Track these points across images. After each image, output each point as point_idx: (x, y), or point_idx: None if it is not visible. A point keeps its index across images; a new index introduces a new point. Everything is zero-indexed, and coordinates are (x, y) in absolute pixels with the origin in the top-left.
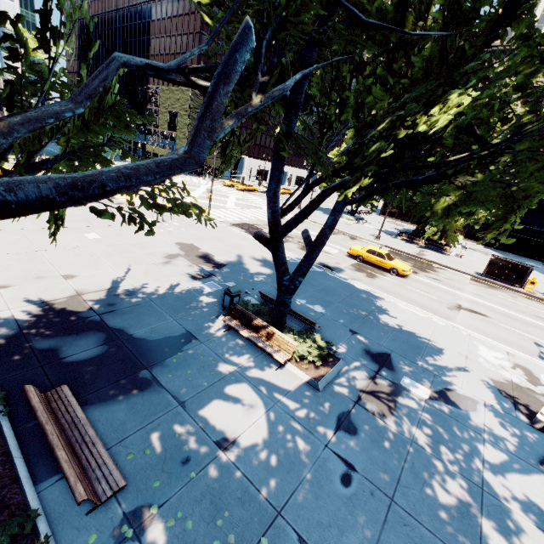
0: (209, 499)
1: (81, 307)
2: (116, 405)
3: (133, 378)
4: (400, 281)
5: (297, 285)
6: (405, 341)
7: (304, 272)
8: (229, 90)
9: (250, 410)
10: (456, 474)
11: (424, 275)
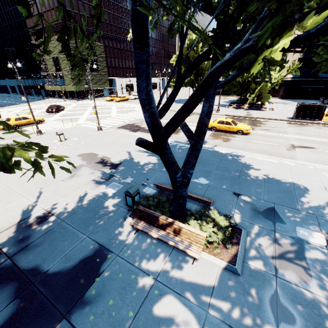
0: None
1: None
2: None
3: None
4: (247, 138)
5: (190, 177)
6: (278, 189)
7: (193, 164)
8: None
9: None
10: None
11: (259, 129)
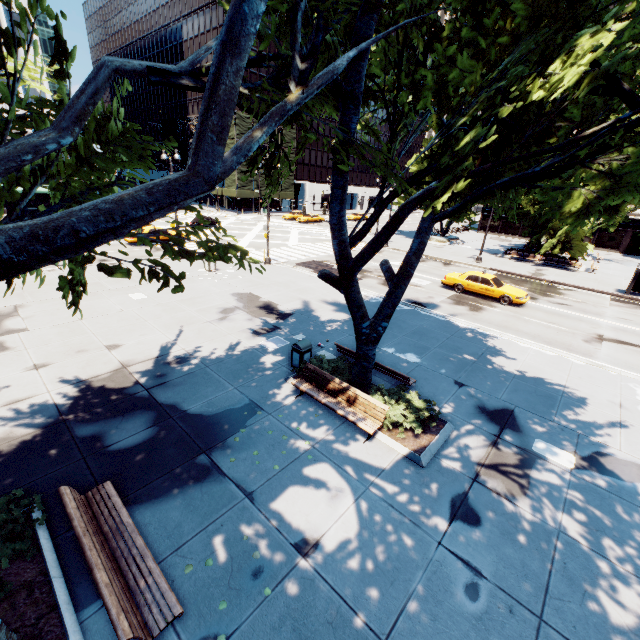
0: (290, 625)
1: (127, 382)
2: (169, 501)
3: (188, 466)
4: (515, 312)
5: (381, 332)
6: (532, 390)
7: (388, 315)
8: (242, 65)
9: (334, 498)
10: (631, 577)
11: (546, 301)
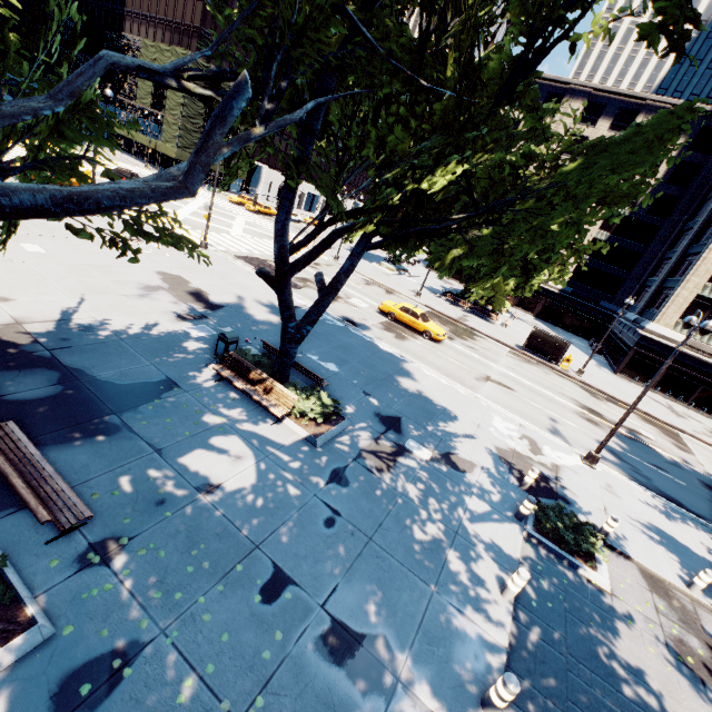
0: (185, 534)
1: (22, 338)
2: (76, 448)
3: (97, 423)
4: (432, 346)
5: (305, 334)
6: (421, 407)
7: (314, 320)
8: (226, 131)
9: (237, 460)
10: (437, 522)
11: (460, 343)
